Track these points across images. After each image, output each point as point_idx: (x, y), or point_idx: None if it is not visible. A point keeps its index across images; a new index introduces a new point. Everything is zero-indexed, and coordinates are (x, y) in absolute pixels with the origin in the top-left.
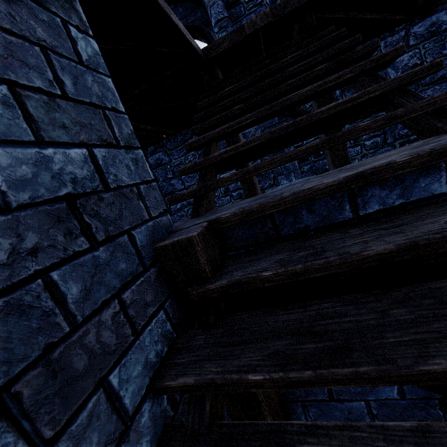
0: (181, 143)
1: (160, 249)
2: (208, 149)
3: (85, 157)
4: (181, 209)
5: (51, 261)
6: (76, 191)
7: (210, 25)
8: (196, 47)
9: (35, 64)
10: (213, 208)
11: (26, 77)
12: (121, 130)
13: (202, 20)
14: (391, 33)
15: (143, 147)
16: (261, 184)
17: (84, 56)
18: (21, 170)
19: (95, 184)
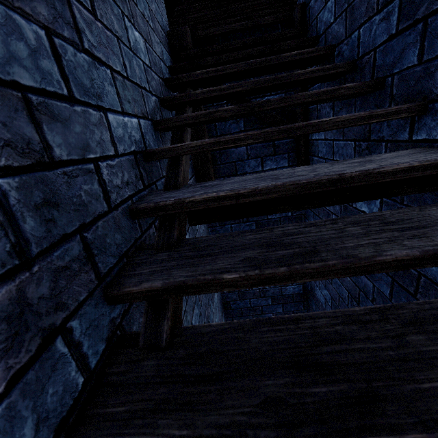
0: None
1: (170, 32)
2: None
3: None
4: None
5: None
6: None
7: None
8: None
9: None
10: None
11: None
12: None
13: None
14: None
15: None
16: None
17: None
18: None
19: None
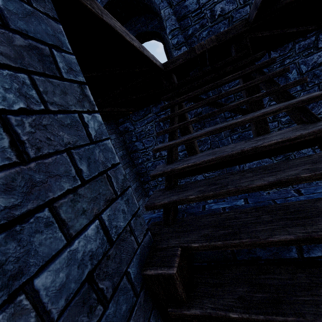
0: (142, 117)
1: (147, 276)
2: (171, 152)
3: (97, 227)
4: (141, 163)
5: None
6: (93, 265)
7: (164, 30)
8: (159, 64)
9: (64, 170)
10: (177, 209)
11: (59, 187)
12: (118, 180)
13: (158, 27)
14: (304, 38)
15: (115, 119)
16: (201, 147)
17: (93, 133)
18: (59, 278)
19: (104, 246)
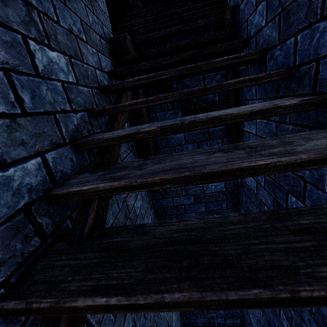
0: None
1: (112, 39)
2: None
3: None
4: None
5: (85, 3)
6: None
7: None
8: None
9: None
10: None
11: None
12: None
13: None
14: None
15: None
16: None
17: None
18: None
19: None
